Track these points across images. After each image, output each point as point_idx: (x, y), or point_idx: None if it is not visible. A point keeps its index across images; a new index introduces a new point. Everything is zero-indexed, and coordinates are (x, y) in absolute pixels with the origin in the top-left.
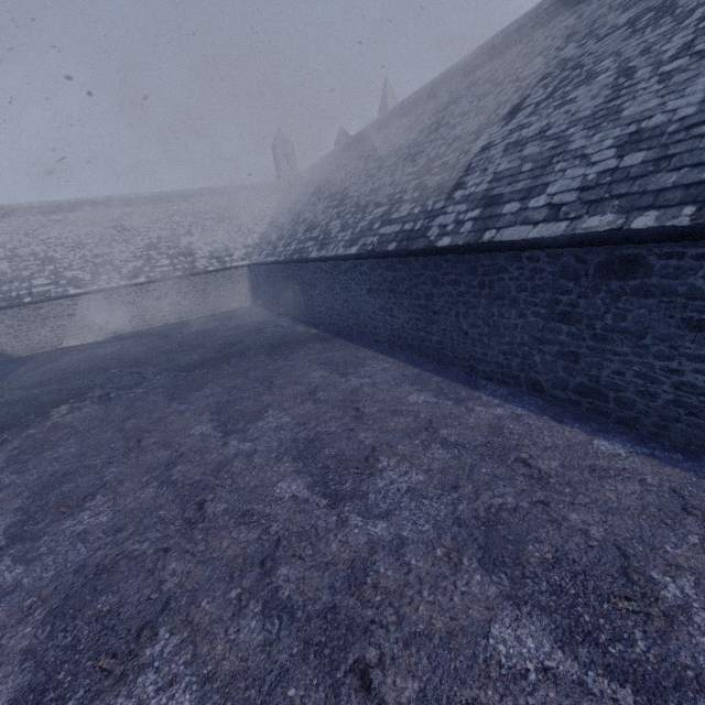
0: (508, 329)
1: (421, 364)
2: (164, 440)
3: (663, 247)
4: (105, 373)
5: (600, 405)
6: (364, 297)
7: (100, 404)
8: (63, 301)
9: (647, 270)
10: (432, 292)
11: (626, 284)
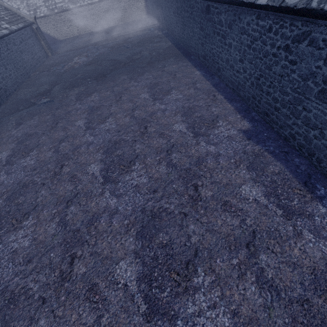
0: (195, 34)
1: (181, 49)
2: (101, 67)
3: (212, 3)
4: (87, 48)
5: (205, 62)
6: (172, 16)
7: (86, 57)
8: (68, 12)
9: (210, 11)
10: (184, 15)
11: (208, 17)
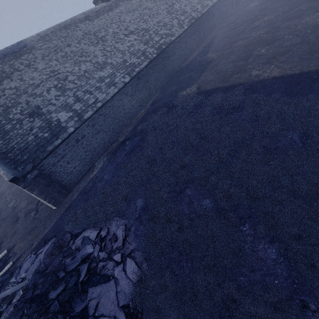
0: None
1: None
2: (265, 5)
3: None
4: None
5: None
6: None
7: (257, 2)
8: None
9: None
10: None
11: None
